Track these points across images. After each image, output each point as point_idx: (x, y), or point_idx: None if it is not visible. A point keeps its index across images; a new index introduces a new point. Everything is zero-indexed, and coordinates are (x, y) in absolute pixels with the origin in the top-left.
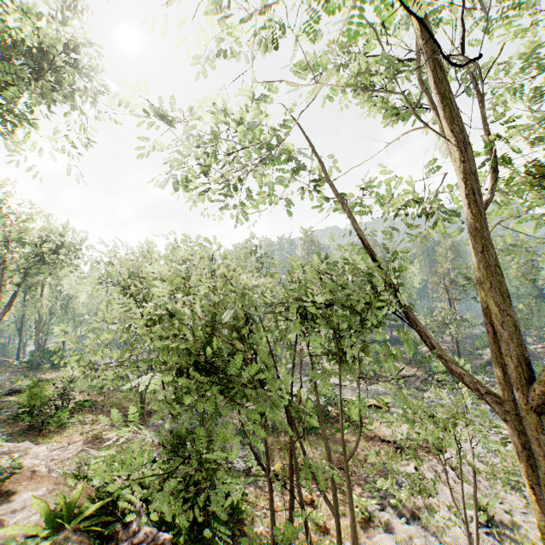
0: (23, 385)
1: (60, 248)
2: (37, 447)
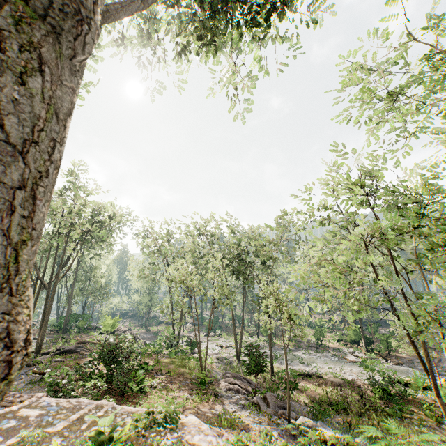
0: (67, 345)
1: (113, 218)
2: (182, 416)
